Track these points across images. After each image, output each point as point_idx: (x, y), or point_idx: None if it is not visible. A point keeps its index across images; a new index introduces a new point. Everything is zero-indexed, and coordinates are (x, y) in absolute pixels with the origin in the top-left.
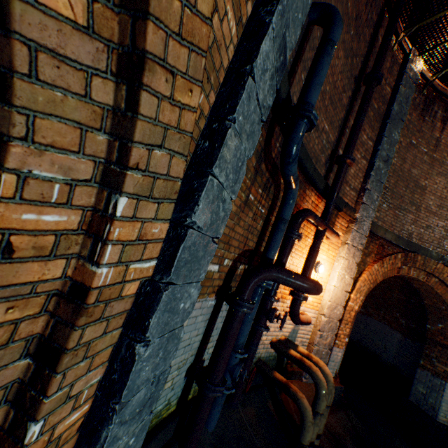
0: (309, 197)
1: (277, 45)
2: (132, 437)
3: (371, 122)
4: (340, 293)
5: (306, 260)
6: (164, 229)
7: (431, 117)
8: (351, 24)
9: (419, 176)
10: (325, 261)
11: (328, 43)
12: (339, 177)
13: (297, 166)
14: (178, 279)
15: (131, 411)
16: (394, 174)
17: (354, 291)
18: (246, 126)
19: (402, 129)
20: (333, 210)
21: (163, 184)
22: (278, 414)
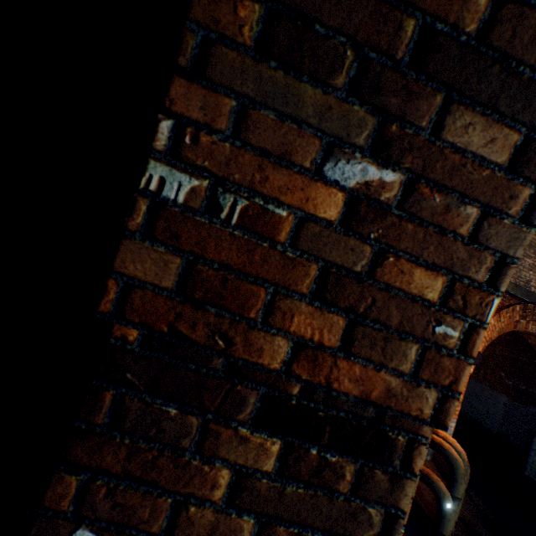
0: None
1: None
2: None
3: None
4: None
5: None
6: None
7: None
8: None
9: None
10: None
11: None
12: None
13: None
14: None
15: None
16: None
17: None
18: None
19: None
20: None
21: None
22: None
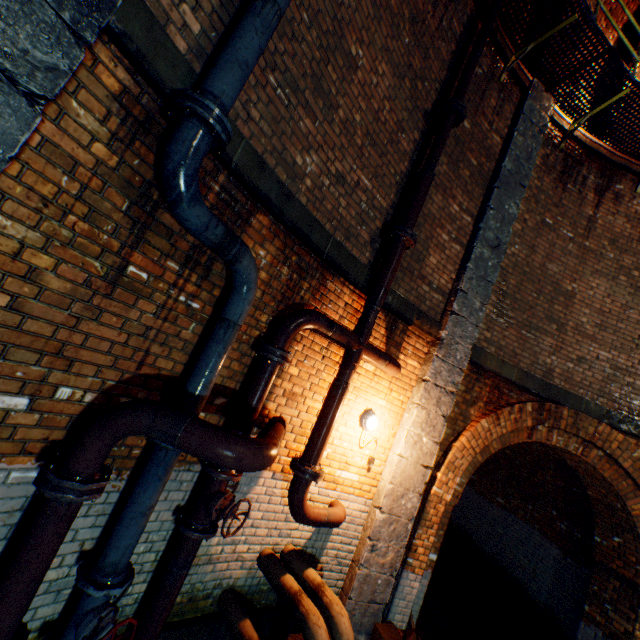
0: (338, 295)
1: None
2: None
3: (467, 185)
4: (413, 469)
5: (324, 403)
6: None
7: (577, 185)
8: (403, 27)
9: (562, 276)
10: (384, 410)
11: None
12: (388, 263)
13: (295, 237)
14: None
15: None
16: (516, 270)
17: (443, 467)
18: None
19: (526, 201)
20: (397, 322)
21: None
22: None
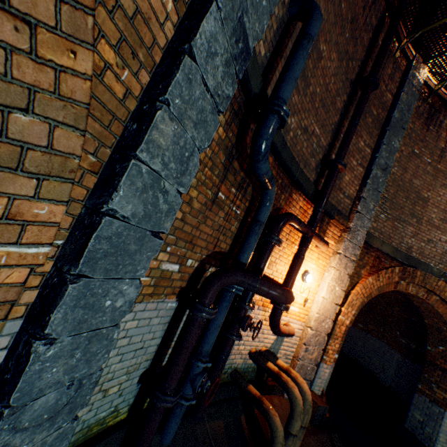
0: (297, 201)
1: (230, 29)
2: (42, 446)
3: (369, 128)
4: (329, 305)
5: (290, 267)
6: (59, 212)
7: (436, 127)
8: (346, 27)
9: (421, 187)
10: (314, 270)
11: (305, 36)
12: (328, 182)
13: (282, 168)
14: (96, 272)
15: (34, 417)
16: (394, 184)
17: (345, 304)
18: (189, 112)
19: (403, 138)
20: (324, 217)
21: (43, 158)
22: (250, 431)
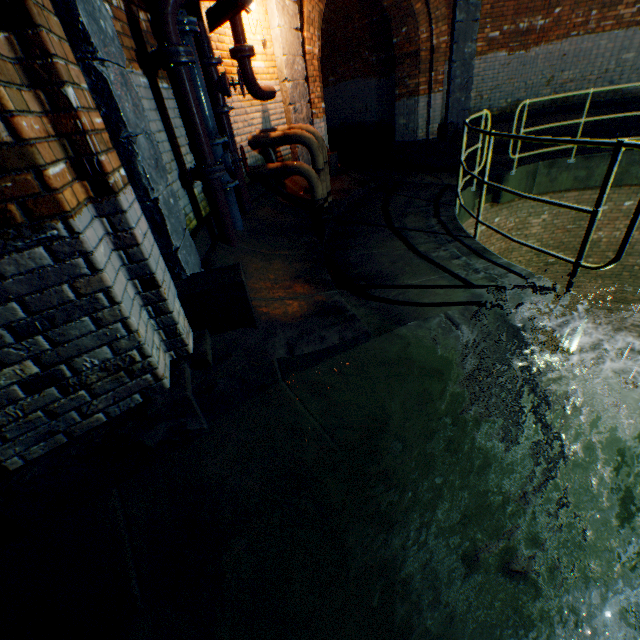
0: None
1: None
2: (170, 198)
3: None
4: (291, 37)
5: None
6: None
7: None
8: None
9: None
10: None
11: None
12: None
13: None
14: None
15: (148, 158)
16: None
17: (306, 26)
18: None
19: None
20: None
21: None
22: (292, 203)
